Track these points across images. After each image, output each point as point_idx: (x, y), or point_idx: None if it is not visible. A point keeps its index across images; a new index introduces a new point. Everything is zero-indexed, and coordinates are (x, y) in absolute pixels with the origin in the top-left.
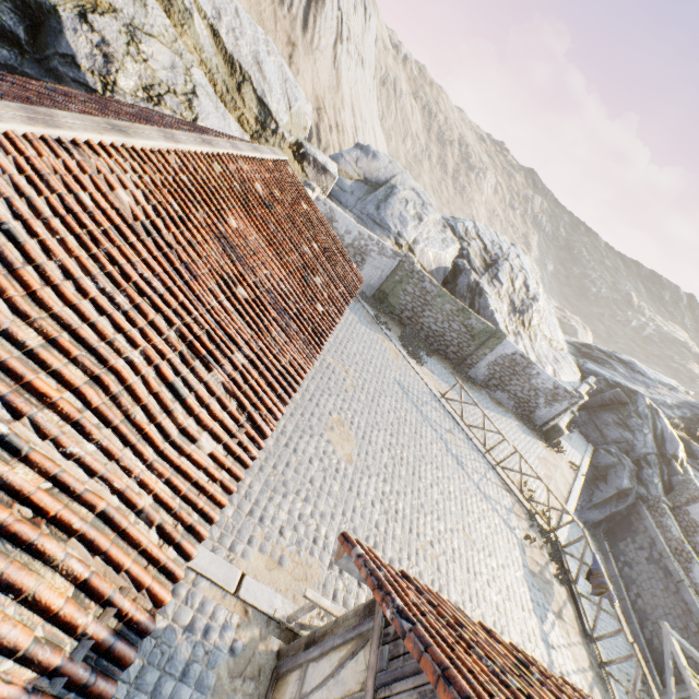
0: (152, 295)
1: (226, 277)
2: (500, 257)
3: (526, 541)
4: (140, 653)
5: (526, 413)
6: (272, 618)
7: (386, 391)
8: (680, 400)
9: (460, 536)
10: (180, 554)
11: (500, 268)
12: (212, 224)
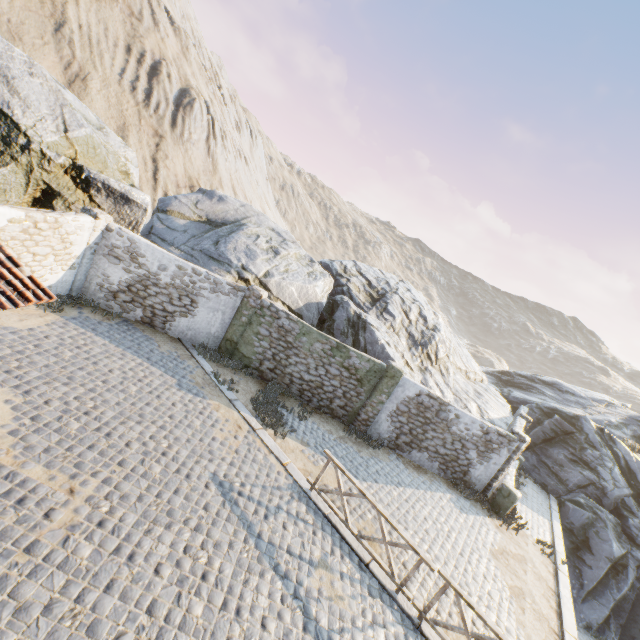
0: None
1: None
2: (388, 291)
3: None
4: None
5: (459, 475)
6: None
7: (175, 511)
8: (623, 415)
9: None
10: None
11: (389, 300)
12: None
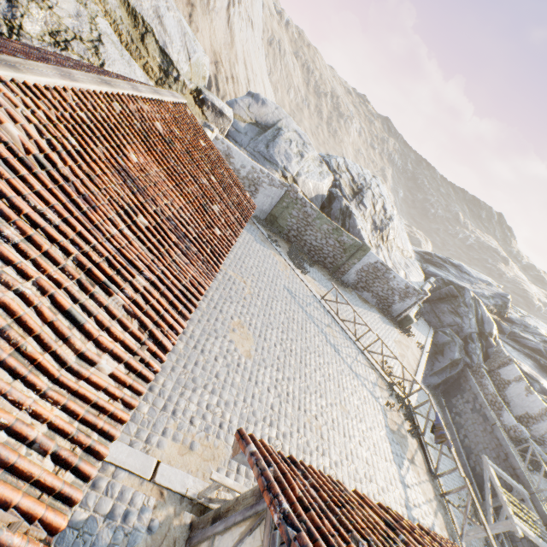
0: (46, 226)
1: (126, 207)
2: (365, 186)
3: (387, 406)
4: (63, 545)
5: (386, 307)
6: (185, 496)
7: (277, 296)
8: (494, 292)
9: (338, 409)
10: (78, 476)
11: (365, 195)
12: (112, 158)
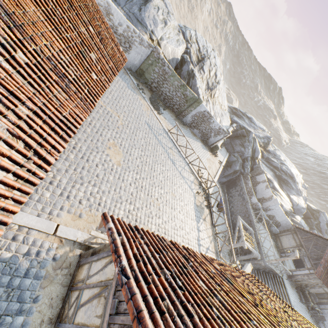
0: None
1: (3, 41)
2: (206, 56)
3: (197, 194)
4: None
5: (205, 139)
6: (76, 242)
7: (140, 128)
8: (265, 135)
9: (170, 195)
10: None
11: (205, 63)
12: None
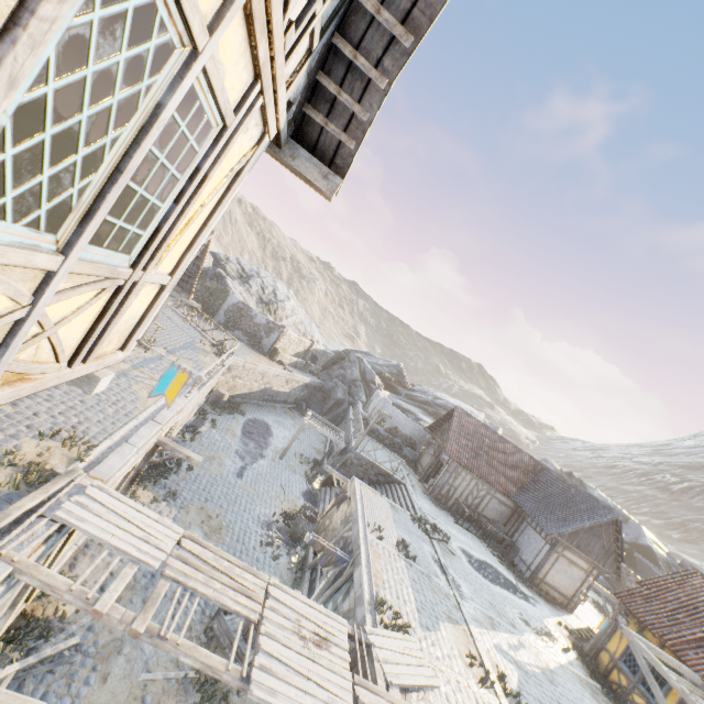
0: None
1: None
2: (256, 277)
3: (203, 345)
4: None
5: (257, 344)
6: None
7: None
8: (390, 363)
9: None
10: None
11: (252, 279)
12: None
